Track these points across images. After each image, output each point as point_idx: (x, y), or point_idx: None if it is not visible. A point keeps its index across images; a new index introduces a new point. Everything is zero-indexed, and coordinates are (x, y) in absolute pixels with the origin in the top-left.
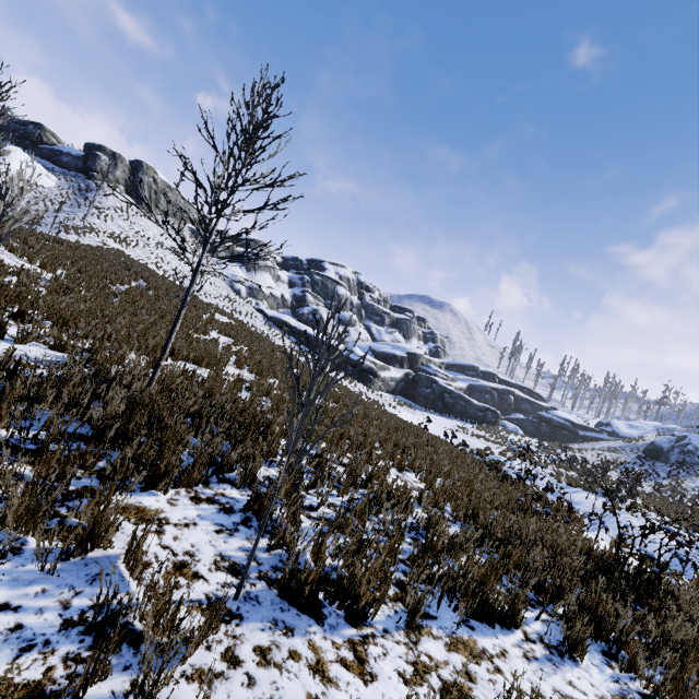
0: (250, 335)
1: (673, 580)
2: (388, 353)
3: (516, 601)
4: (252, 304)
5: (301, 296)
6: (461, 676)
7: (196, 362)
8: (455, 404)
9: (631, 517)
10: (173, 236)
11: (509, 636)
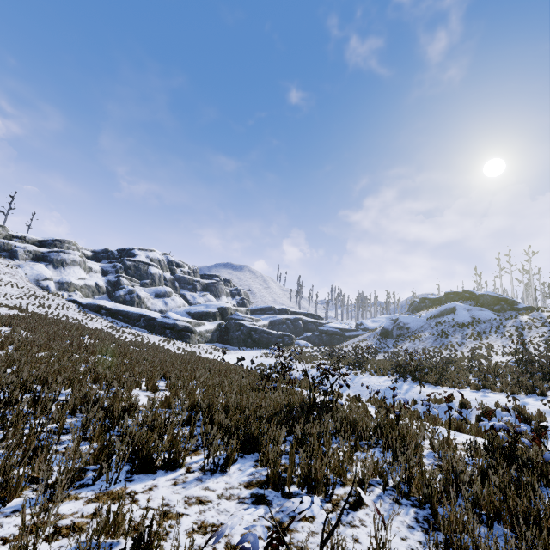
0: (40, 321)
1: (340, 401)
2: (202, 312)
3: (189, 449)
4: (64, 296)
5: (116, 281)
6: (84, 518)
7: None
8: (261, 338)
9: (363, 377)
10: None
11: (169, 475)
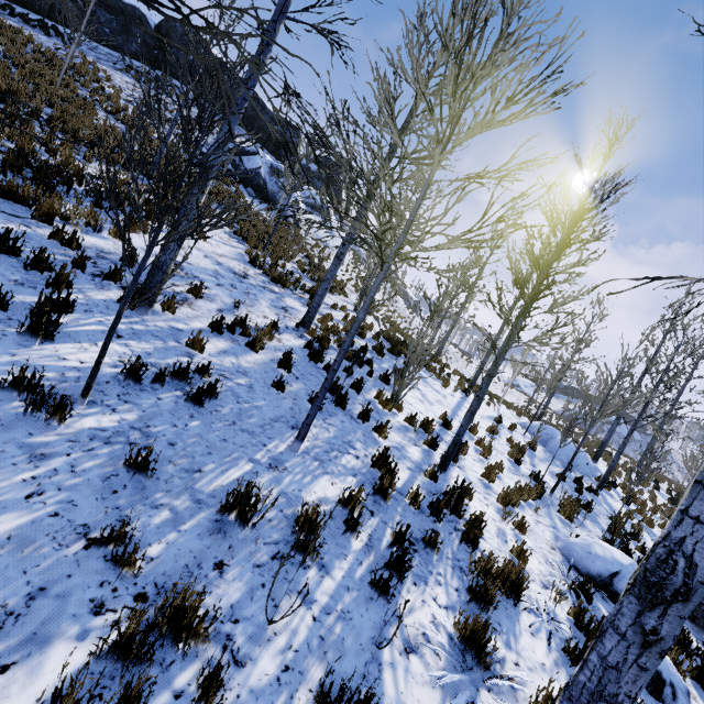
0: None
1: None
2: None
3: None
4: None
5: None
6: None
7: None
8: None
9: None
10: None
11: None
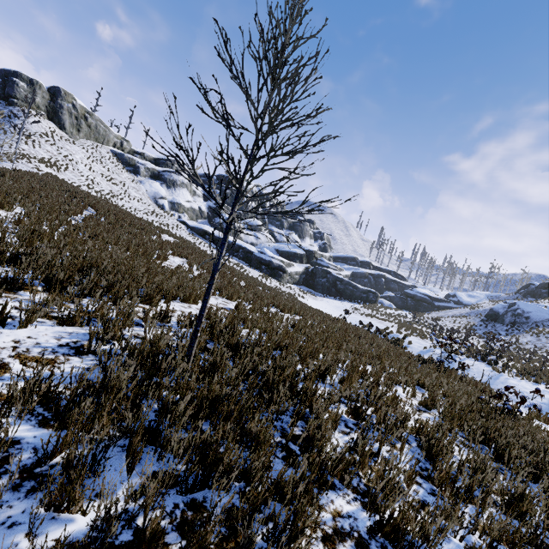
0: (195, 252)
1: None
2: (290, 252)
3: None
4: (175, 216)
5: (215, 208)
6: None
7: (183, 299)
8: (345, 289)
9: (509, 377)
10: (98, 159)
11: None
